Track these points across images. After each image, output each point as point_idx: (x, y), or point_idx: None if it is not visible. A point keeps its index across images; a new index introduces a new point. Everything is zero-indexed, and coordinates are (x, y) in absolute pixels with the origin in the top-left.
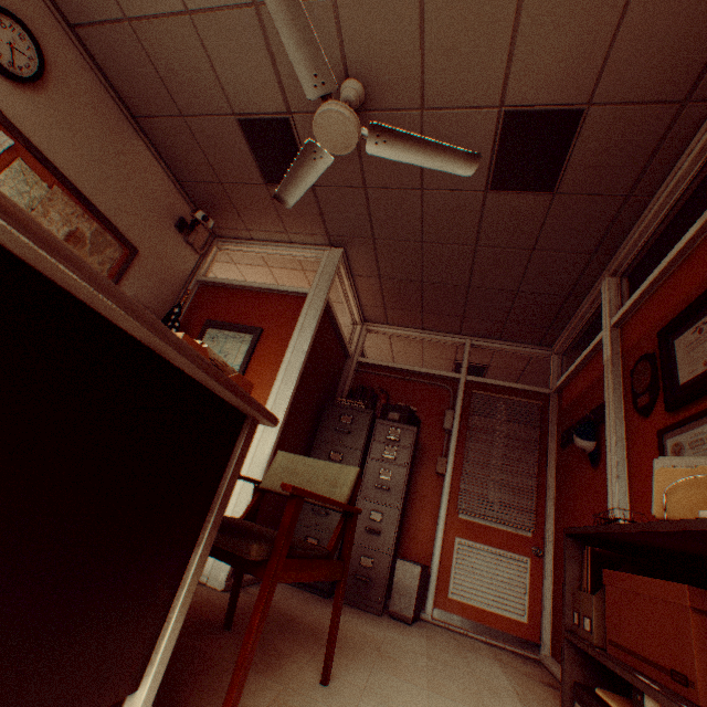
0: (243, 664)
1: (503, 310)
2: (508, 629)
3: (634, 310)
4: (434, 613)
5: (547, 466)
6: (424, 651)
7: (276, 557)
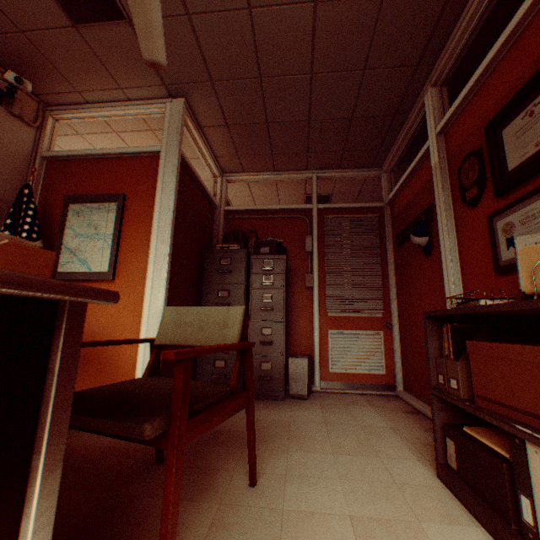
0: (167, 535)
1: (341, 140)
2: (373, 381)
3: (458, 114)
4: (321, 385)
5: (388, 263)
6: (322, 418)
7: (176, 425)
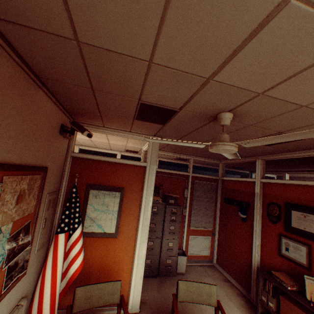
0: None
1: (213, 154)
2: (205, 258)
3: (272, 183)
4: None
5: (217, 206)
6: None
7: None
